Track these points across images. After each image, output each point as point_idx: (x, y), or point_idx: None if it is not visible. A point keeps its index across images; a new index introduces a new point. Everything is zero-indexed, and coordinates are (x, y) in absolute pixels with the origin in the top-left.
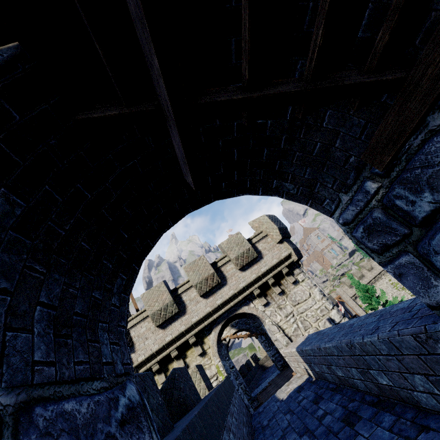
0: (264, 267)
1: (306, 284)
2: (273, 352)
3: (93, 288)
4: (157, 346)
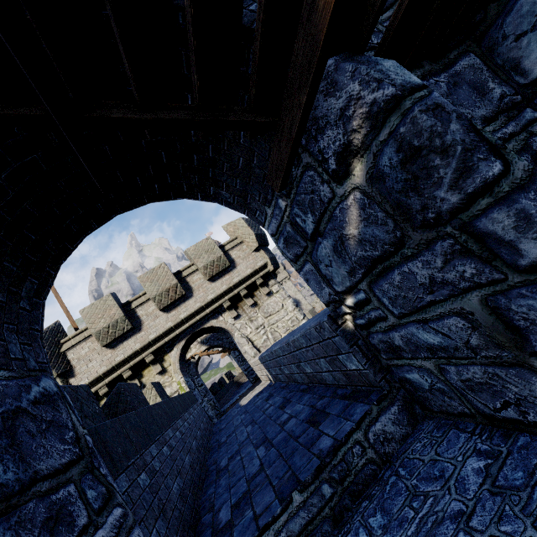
0: (236, 278)
1: (280, 296)
2: (247, 366)
3: None
4: (104, 367)
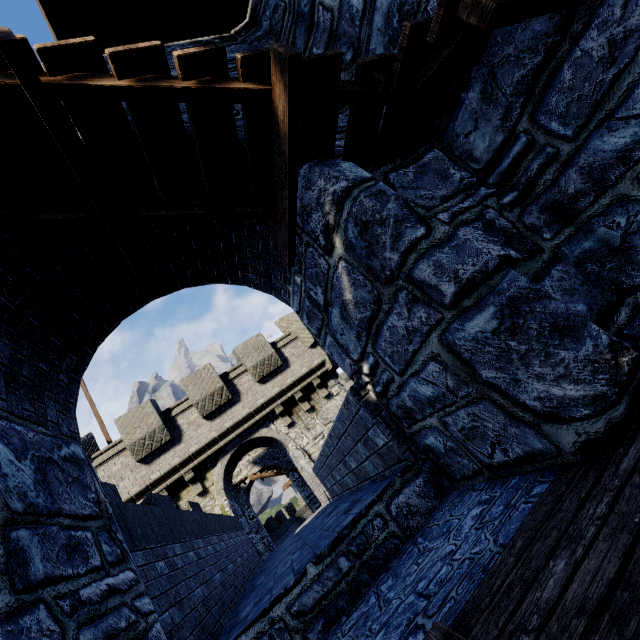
0: (290, 378)
1: (341, 399)
2: (308, 492)
3: (40, 360)
4: (137, 487)
